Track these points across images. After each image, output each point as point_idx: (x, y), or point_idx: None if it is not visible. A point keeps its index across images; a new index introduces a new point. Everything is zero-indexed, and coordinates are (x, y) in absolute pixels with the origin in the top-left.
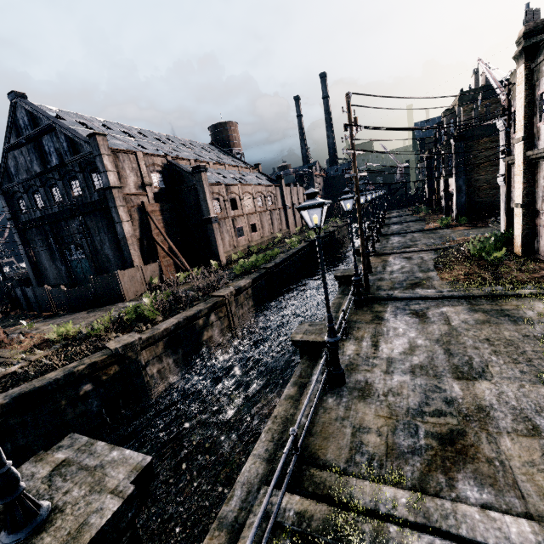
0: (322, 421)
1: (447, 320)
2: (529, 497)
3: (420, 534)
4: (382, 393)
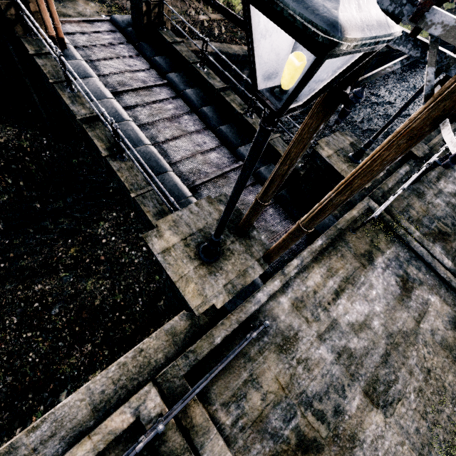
0: (395, 192)
1: None
2: (455, 261)
3: (417, 243)
4: (427, 201)
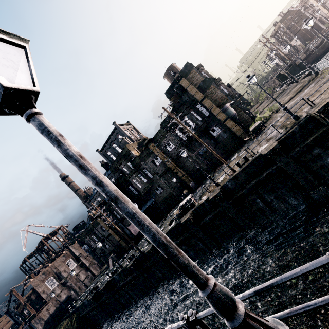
0: None
1: None
2: None
3: None
4: None
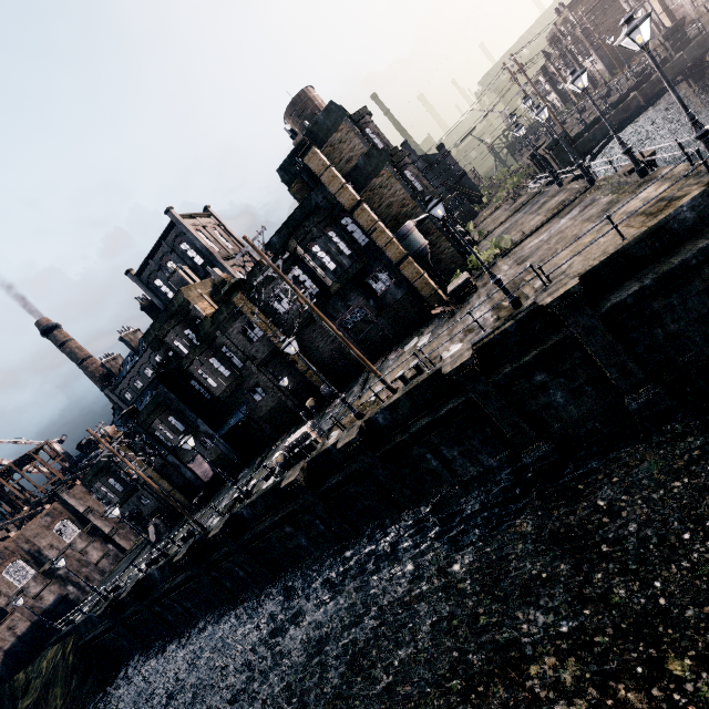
0: None
1: None
2: None
3: None
4: None
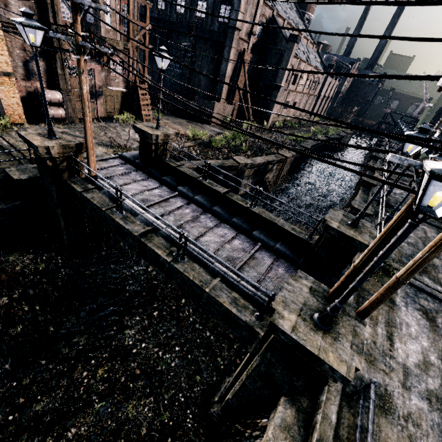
0: None
1: (425, 232)
2: None
3: (412, 278)
4: None
